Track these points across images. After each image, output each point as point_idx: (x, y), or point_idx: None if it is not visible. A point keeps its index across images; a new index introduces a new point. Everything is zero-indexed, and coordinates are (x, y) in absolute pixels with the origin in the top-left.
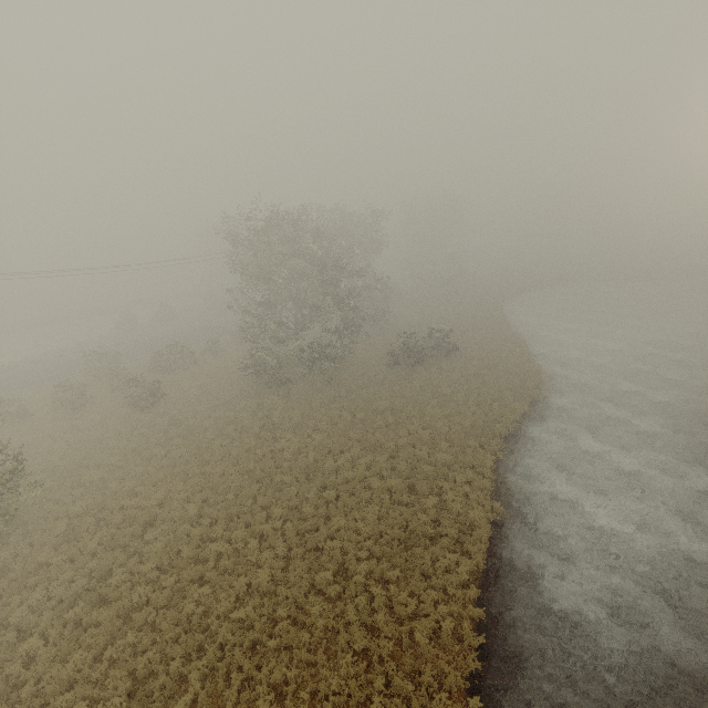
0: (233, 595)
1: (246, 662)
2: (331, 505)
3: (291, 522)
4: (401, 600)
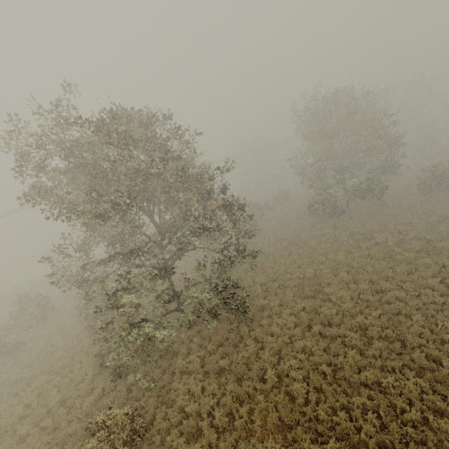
0: None
1: None
2: None
3: None
4: None
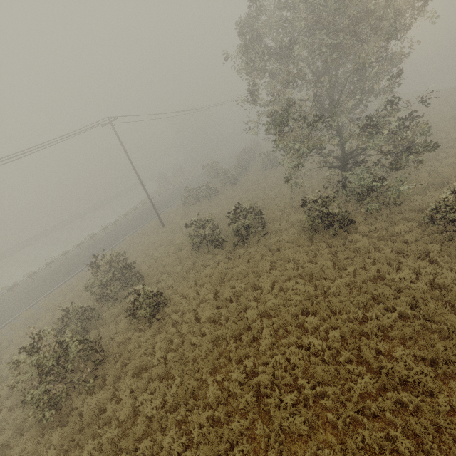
0: None
1: None
2: None
3: None
4: None
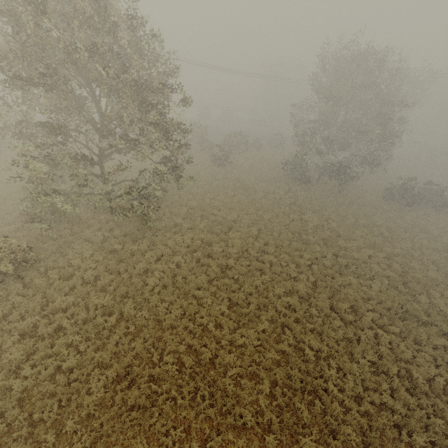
0: (284, 288)
1: (296, 327)
2: (343, 267)
3: (317, 265)
4: (399, 347)
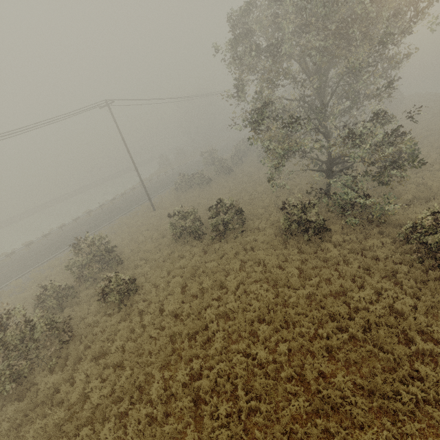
0: None
1: None
2: None
3: None
4: None
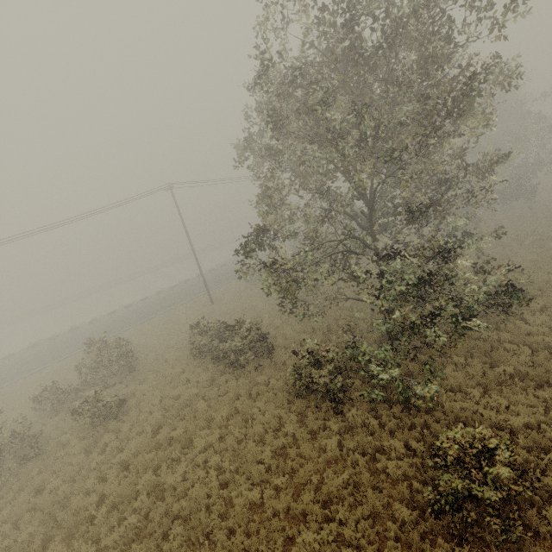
0: None
1: None
2: None
3: None
4: None
